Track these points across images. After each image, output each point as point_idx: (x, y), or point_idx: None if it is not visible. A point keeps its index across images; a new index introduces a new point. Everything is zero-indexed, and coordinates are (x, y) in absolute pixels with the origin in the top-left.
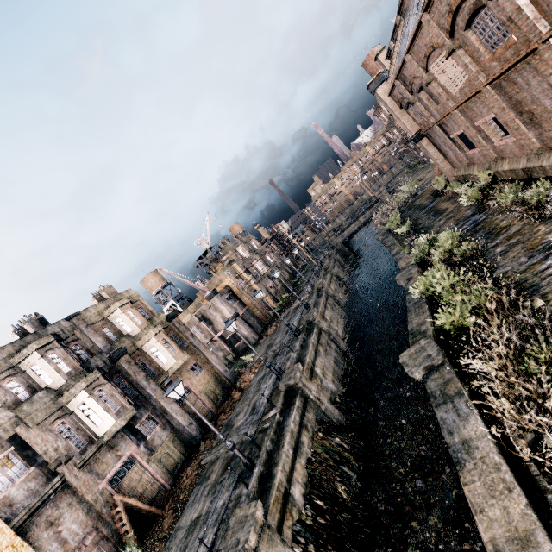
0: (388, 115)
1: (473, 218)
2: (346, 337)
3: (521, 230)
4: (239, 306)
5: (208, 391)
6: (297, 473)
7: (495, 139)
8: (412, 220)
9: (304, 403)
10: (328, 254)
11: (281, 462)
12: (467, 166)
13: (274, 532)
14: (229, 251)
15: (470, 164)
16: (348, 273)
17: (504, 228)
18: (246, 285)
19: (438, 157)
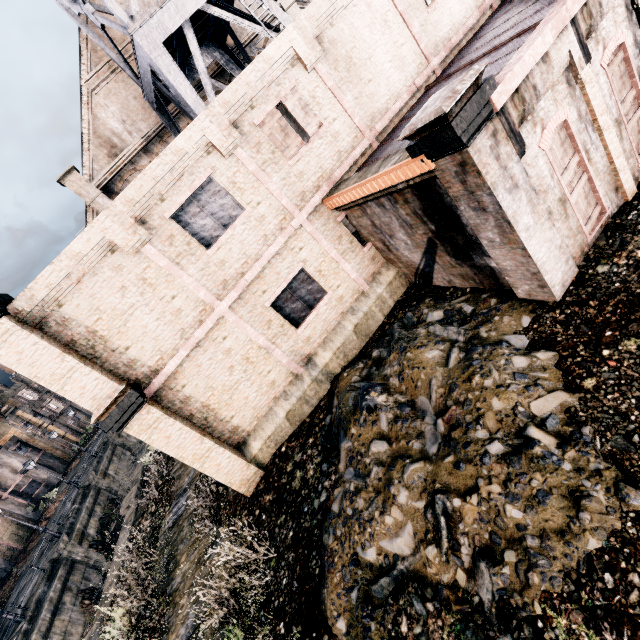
0: None
1: None
2: None
3: None
4: (33, 453)
5: (10, 535)
6: (92, 524)
7: None
8: None
9: (98, 492)
10: None
11: (80, 521)
12: None
13: (76, 544)
14: (9, 399)
15: None
16: None
17: None
18: (38, 429)
19: None
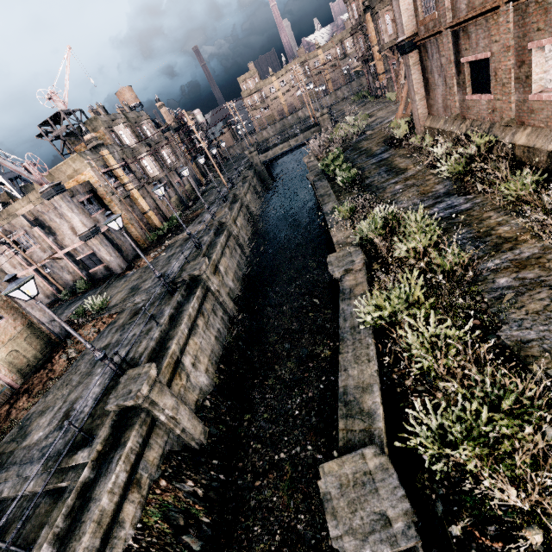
0: (361, 9)
1: (448, 200)
2: (240, 297)
3: (542, 259)
4: (103, 217)
5: (10, 353)
6: None
7: (536, 86)
8: (356, 168)
9: (147, 433)
10: (243, 174)
11: None
12: (452, 118)
13: None
14: (101, 127)
15: (459, 116)
16: (261, 205)
17: (506, 241)
18: (120, 187)
19: (419, 90)
